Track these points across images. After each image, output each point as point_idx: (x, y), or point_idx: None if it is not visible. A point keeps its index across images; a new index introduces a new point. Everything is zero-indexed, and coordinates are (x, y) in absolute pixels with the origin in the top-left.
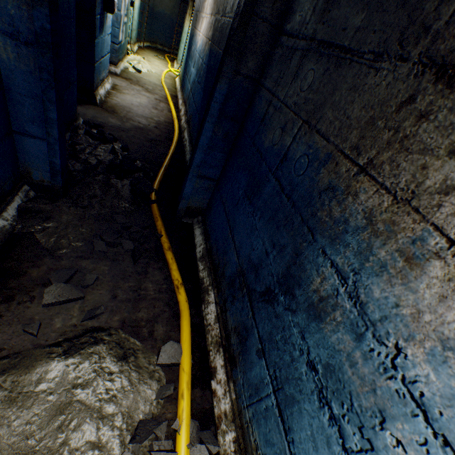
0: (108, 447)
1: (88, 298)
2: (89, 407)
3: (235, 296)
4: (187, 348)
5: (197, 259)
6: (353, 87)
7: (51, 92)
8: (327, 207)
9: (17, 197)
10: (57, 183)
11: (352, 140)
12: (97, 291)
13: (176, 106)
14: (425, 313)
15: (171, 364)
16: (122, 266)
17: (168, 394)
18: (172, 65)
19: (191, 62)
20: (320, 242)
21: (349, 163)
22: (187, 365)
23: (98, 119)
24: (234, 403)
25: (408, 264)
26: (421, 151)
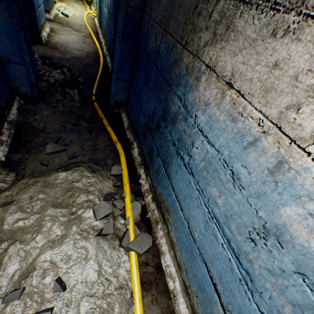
0: (93, 200)
1: (69, 150)
2: (81, 189)
3: (145, 138)
4: (125, 167)
5: (125, 130)
6: (179, 5)
7: (20, 32)
8: (174, 71)
9: (15, 103)
10: (35, 93)
11: (180, 34)
12: (73, 147)
13: (98, 40)
14: (201, 97)
15: (118, 174)
16: (83, 135)
17: (118, 185)
18: (90, 8)
19: (103, 4)
20: (173, 89)
21: (180, 46)
22: (126, 174)
23: (47, 54)
24: (150, 184)
25: (197, 82)
26: (199, 31)
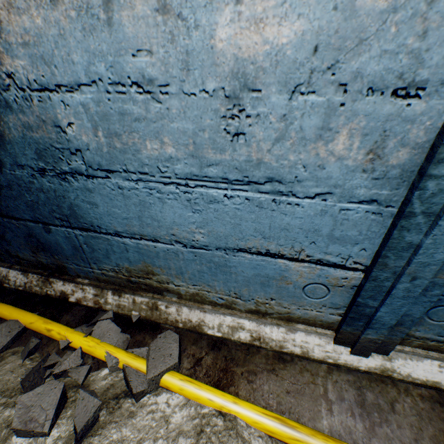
0: (1, 422)
1: None
2: None
3: (1, 235)
4: (19, 313)
5: None
6: None
7: None
8: None
9: None
10: None
11: None
12: None
13: None
14: None
15: (16, 335)
16: None
17: (36, 345)
18: None
19: None
20: None
21: None
22: (32, 318)
23: None
24: (92, 282)
25: None
26: None
